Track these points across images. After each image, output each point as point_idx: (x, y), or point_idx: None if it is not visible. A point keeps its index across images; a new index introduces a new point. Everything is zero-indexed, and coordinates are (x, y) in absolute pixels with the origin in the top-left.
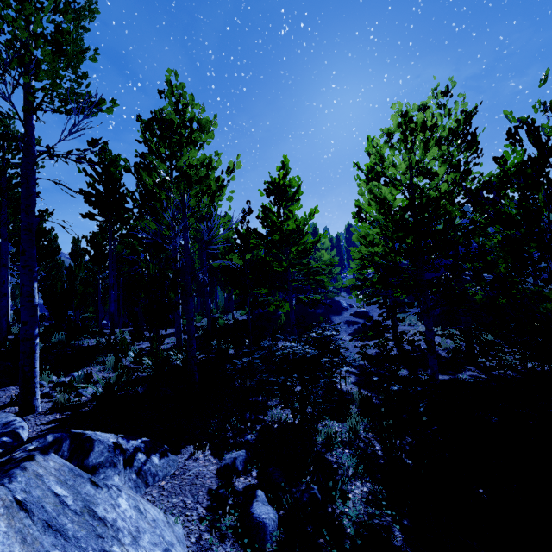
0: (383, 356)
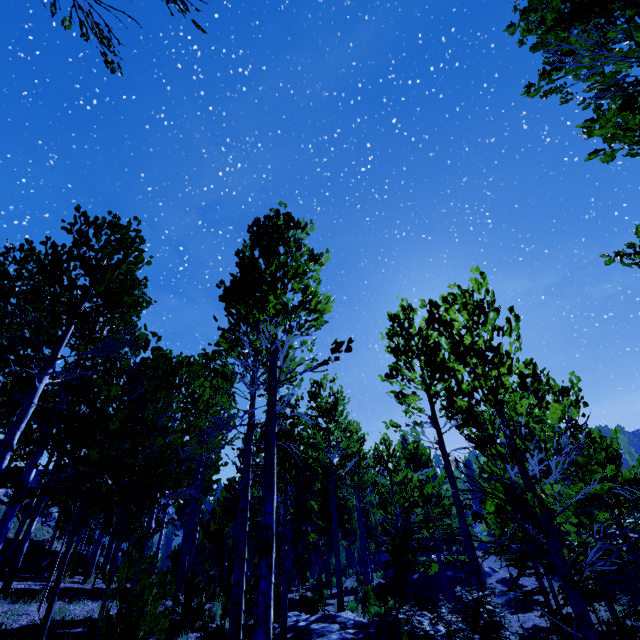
0: (540, 628)
